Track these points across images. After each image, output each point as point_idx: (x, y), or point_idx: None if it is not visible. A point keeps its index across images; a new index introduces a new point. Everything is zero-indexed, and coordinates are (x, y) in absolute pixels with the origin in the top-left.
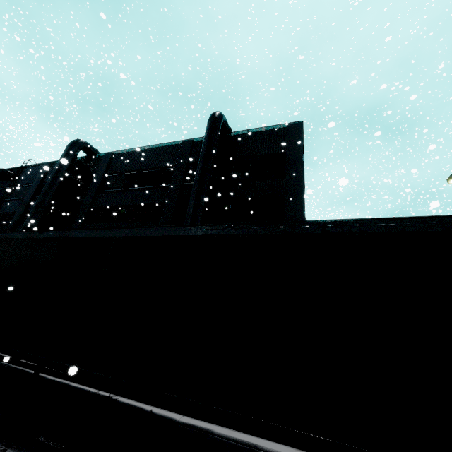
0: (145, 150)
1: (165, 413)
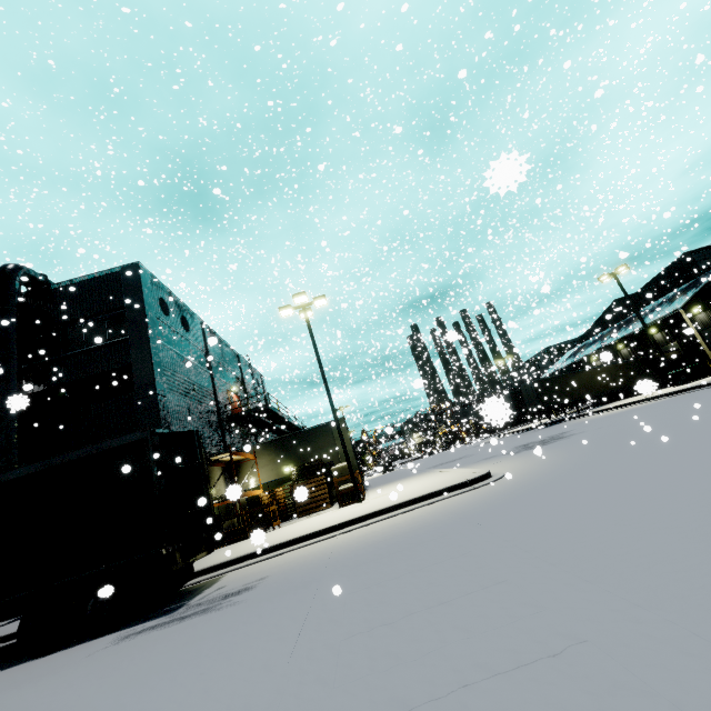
0: None
1: None
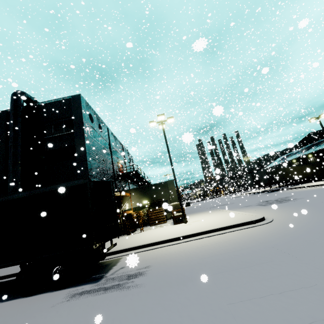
0: None
1: None
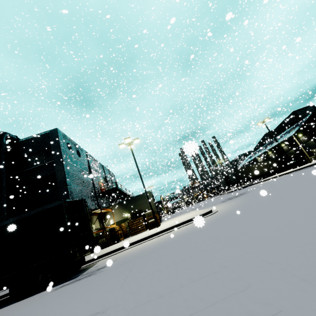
0: None
1: None
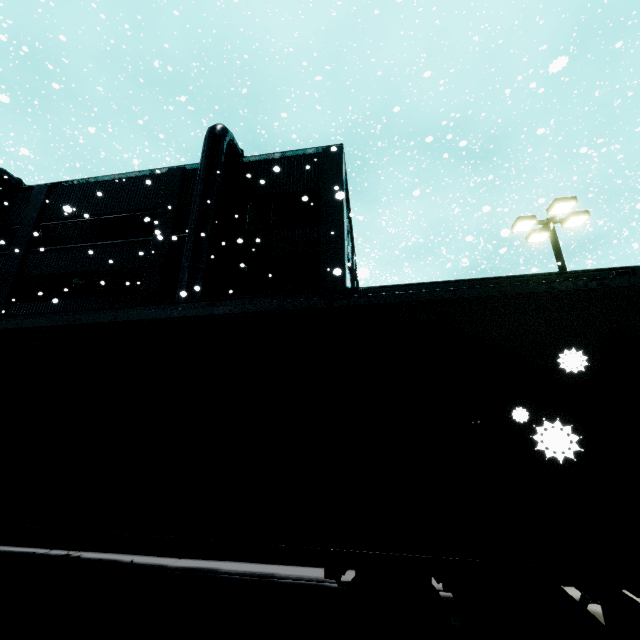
0: (107, 181)
1: (153, 560)
